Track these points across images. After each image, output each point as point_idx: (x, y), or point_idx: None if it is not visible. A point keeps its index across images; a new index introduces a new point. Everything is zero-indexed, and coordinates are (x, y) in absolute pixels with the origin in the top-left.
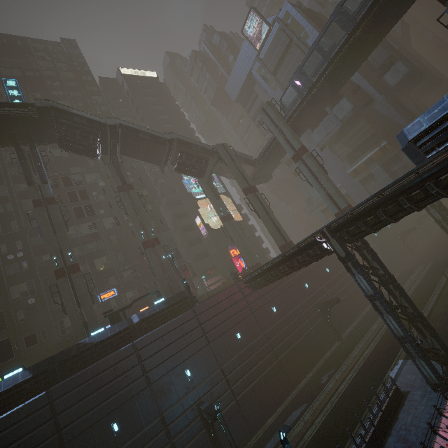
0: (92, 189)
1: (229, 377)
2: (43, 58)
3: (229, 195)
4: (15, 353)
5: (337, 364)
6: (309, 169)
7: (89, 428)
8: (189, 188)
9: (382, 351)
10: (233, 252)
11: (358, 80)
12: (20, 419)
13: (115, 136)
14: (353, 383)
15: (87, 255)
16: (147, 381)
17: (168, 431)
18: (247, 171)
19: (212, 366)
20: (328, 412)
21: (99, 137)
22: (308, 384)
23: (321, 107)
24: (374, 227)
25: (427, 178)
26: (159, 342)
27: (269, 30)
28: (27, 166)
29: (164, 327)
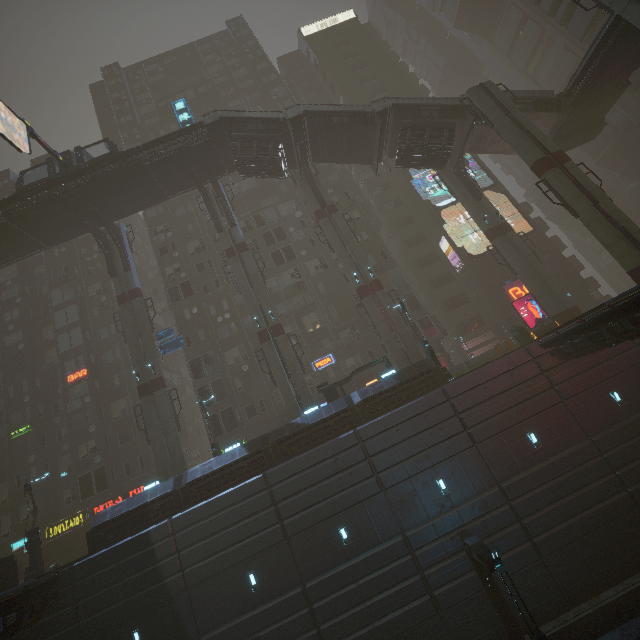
0: (288, 224)
1: (517, 504)
2: (212, 62)
3: (501, 189)
4: (238, 424)
5: None
6: None
7: (312, 526)
8: (424, 193)
9: None
10: (514, 291)
11: None
12: (243, 499)
13: (301, 135)
14: None
15: (294, 313)
16: (379, 485)
17: (415, 558)
18: (540, 127)
19: (482, 480)
20: None
21: (281, 143)
22: None
23: None
24: None
25: None
26: (391, 434)
27: None
28: (214, 209)
29: (398, 413)
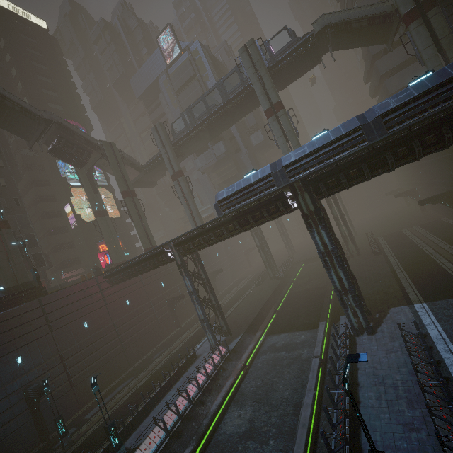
0: None
1: (68, 362)
2: None
3: (111, 189)
4: None
5: (170, 345)
6: (181, 190)
7: None
8: (64, 172)
9: (200, 332)
10: (103, 247)
11: (234, 132)
12: None
13: None
14: (173, 356)
15: None
16: None
17: None
18: (132, 173)
19: (50, 353)
20: (148, 377)
21: None
22: (142, 362)
23: (203, 143)
24: (198, 247)
25: (223, 224)
26: None
27: (180, 54)
28: None
29: None
